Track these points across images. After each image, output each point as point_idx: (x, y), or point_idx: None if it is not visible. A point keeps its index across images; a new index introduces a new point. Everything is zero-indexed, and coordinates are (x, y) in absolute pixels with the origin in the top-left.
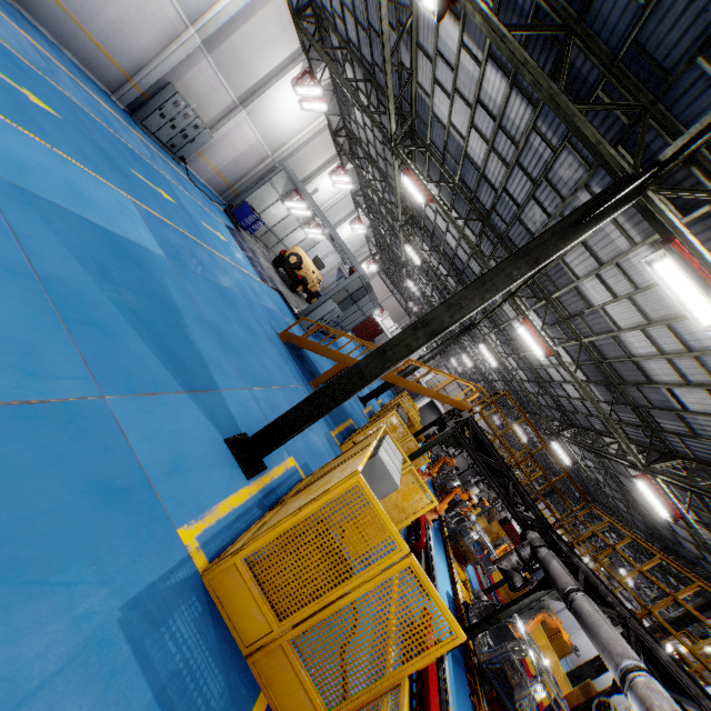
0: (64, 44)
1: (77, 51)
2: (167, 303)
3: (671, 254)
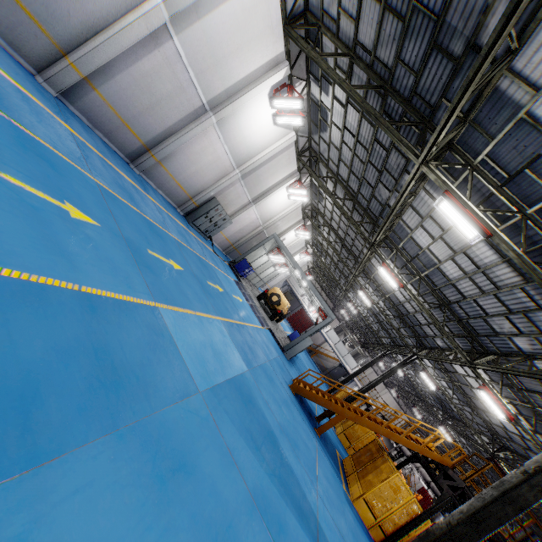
0: (160, 187)
1: (165, 189)
2: (270, 433)
3: None
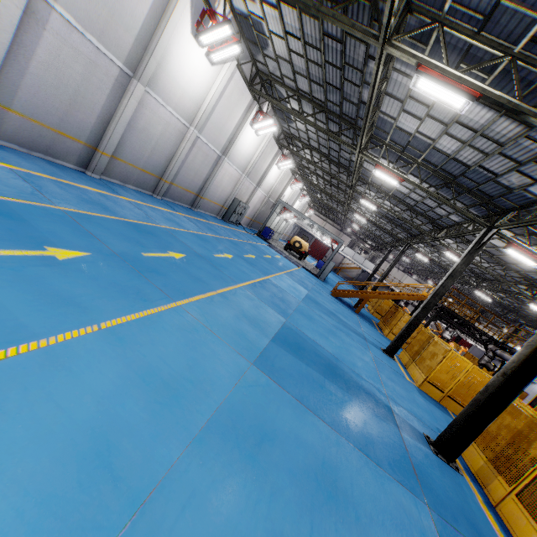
0: (206, 210)
1: (209, 210)
2: (331, 312)
3: (512, 250)
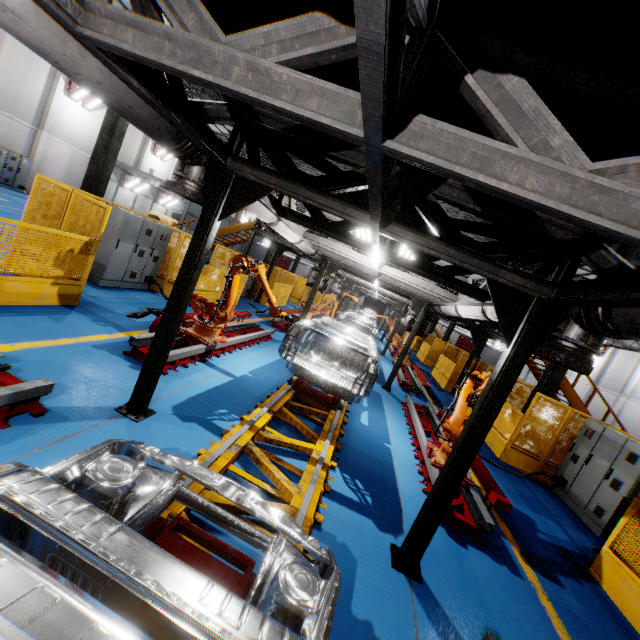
0: None
1: None
2: None
3: None
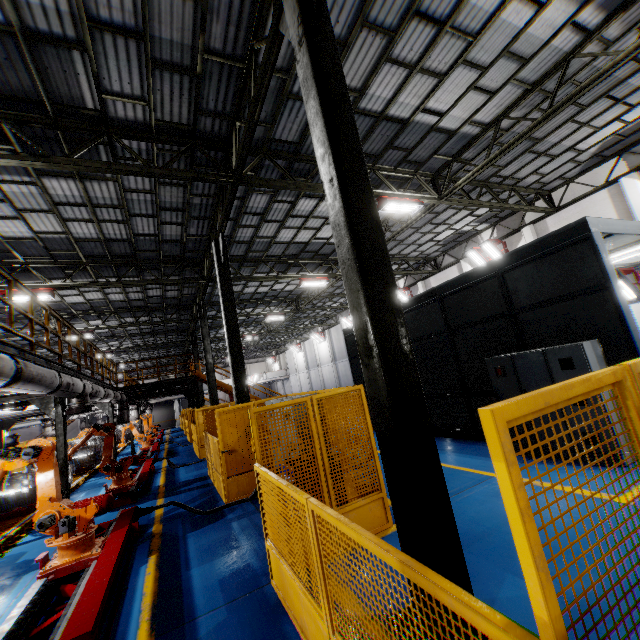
0: None
1: None
2: None
3: None
